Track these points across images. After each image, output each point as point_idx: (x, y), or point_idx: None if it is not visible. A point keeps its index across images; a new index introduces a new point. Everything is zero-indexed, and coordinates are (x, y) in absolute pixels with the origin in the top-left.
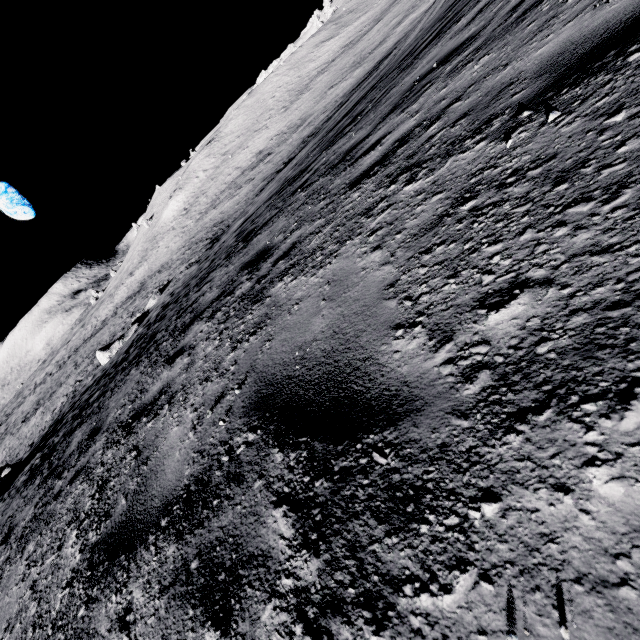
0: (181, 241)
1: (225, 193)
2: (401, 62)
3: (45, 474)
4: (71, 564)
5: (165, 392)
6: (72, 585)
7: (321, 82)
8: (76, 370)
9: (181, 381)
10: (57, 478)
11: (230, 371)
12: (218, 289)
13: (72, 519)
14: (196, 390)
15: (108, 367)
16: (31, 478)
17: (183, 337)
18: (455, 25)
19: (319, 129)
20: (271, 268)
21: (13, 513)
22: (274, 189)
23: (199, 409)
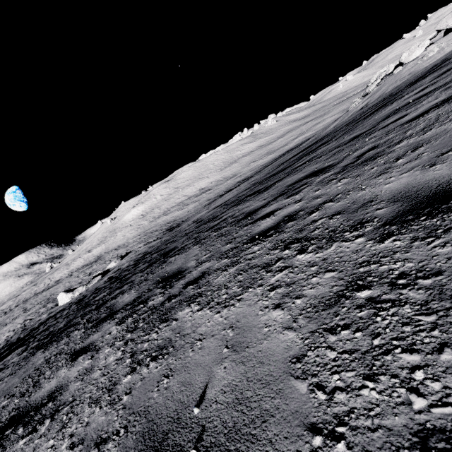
0: (136, 232)
1: (175, 207)
2: (346, 125)
3: (91, 324)
4: (353, 245)
5: (300, 211)
6: (398, 233)
7: (245, 159)
8: (25, 313)
9: (323, 199)
10: (139, 305)
11: (425, 154)
12: (267, 199)
13: (266, 265)
14: (375, 179)
15: (81, 297)
16: (51, 342)
17: (255, 215)
18: (401, 98)
19: (253, 175)
20: (358, 158)
21: (57, 352)
22: (241, 190)
23: (414, 168)
